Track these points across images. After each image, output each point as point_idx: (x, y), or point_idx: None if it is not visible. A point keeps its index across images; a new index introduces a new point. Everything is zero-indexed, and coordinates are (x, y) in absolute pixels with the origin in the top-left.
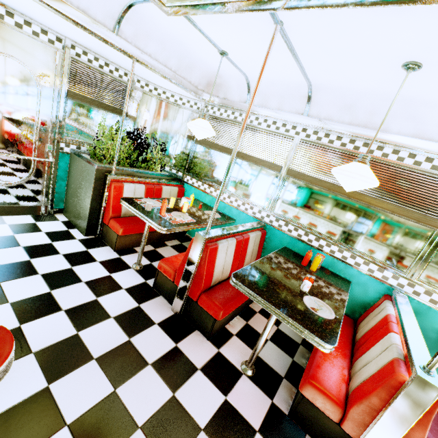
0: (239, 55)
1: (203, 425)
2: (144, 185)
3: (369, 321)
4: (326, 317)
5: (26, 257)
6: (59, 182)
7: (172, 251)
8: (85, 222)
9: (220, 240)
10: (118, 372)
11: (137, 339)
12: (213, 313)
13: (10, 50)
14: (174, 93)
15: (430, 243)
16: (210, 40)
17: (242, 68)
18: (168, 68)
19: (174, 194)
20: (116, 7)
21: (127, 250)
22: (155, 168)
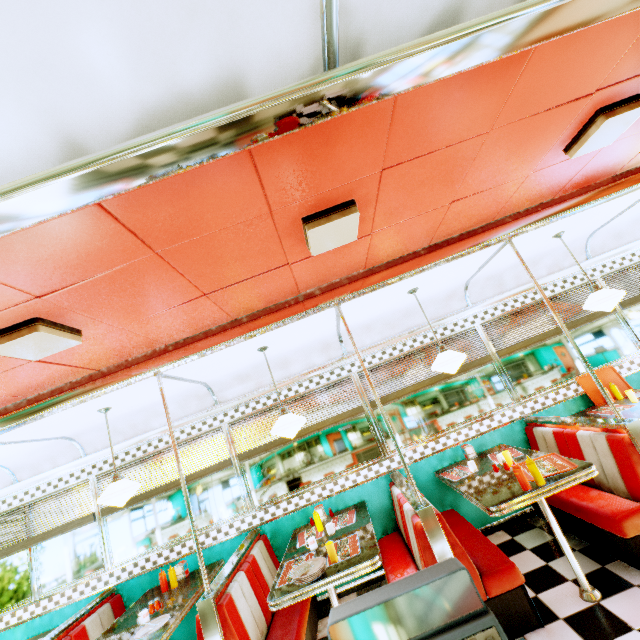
0: None
1: None
2: None
3: None
4: (157, 628)
5: None
6: None
7: None
8: None
9: None
10: None
11: None
12: None
13: None
14: None
15: (238, 477)
16: None
17: None
18: None
19: None
20: None
21: None
22: None
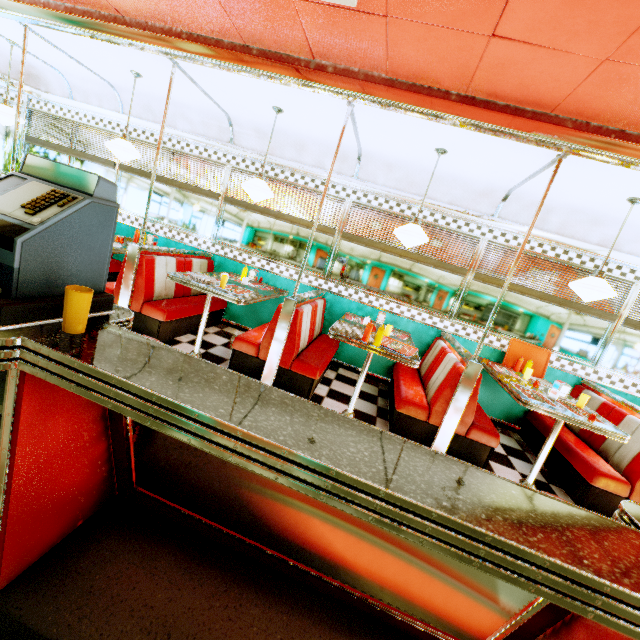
0: (29, 47)
1: None
2: None
3: None
4: None
5: None
6: None
7: None
8: None
9: None
10: None
11: None
12: None
13: None
14: None
15: (218, 212)
16: None
17: (46, 61)
18: None
19: None
20: None
21: None
22: None
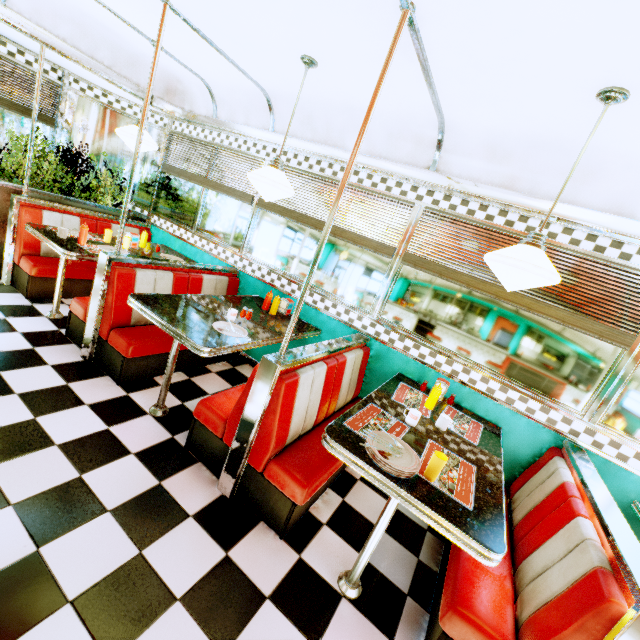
0: (173, 48)
1: (61, 442)
2: (78, 217)
3: None
4: (230, 335)
5: None
6: None
7: None
8: None
9: (143, 269)
10: None
11: (11, 374)
12: (121, 350)
13: None
14: (132, 103)
15: (387, 275)
16: (129, 25)
17: (192, 68)
18: (98, 61)
19: None
20: None
21: (48, 300)
22: (103, 200)
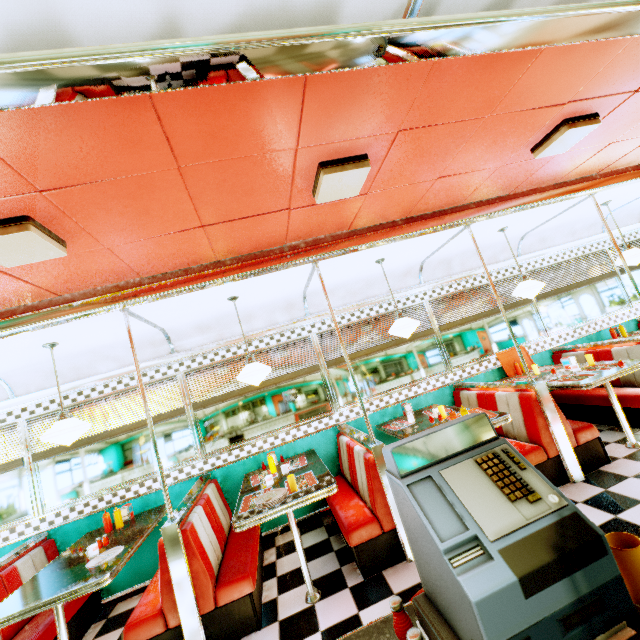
0: None
1: None
2: None
3: None
4: (112, 557)
5: None
6: None
7: None
8: None
9: None
10: None
11: None
12: None
13: None
14: None
15: (191, 425)
16: None
17: None
18: None
19: None
20: None
21: None
22: None
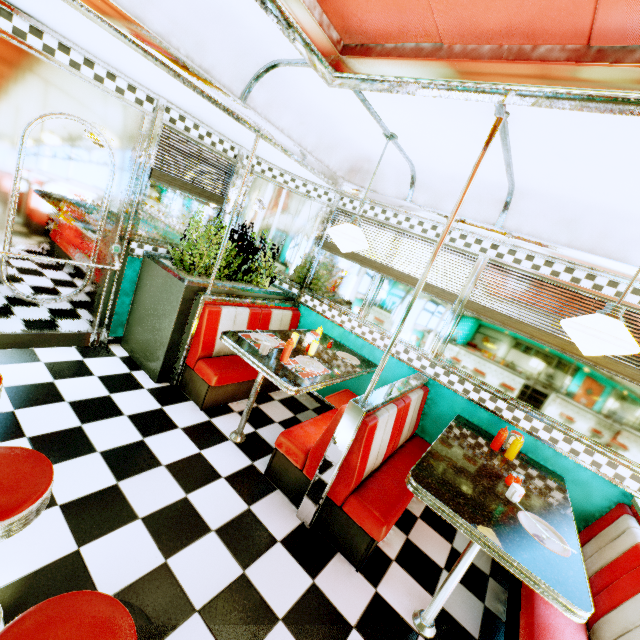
0: (414, 141)
1: None
2: (248, 308)
3: (603, 549)
4: (561, 553)
5: (75, 421)
6: (122, 298)
7: (281, 409)
8: (160, 362)
9: (379, 410)
10: (235, 636)
11: (255, 572)
12: (369, 529)
13: (82, 113)
14: (295, 176)
15: None
16: (378, 119)
17: (410, 156)
18: (303, 148)
19: (287, 320)
20: (251, 67)
21: (219, 408)
22: (261, 281)
